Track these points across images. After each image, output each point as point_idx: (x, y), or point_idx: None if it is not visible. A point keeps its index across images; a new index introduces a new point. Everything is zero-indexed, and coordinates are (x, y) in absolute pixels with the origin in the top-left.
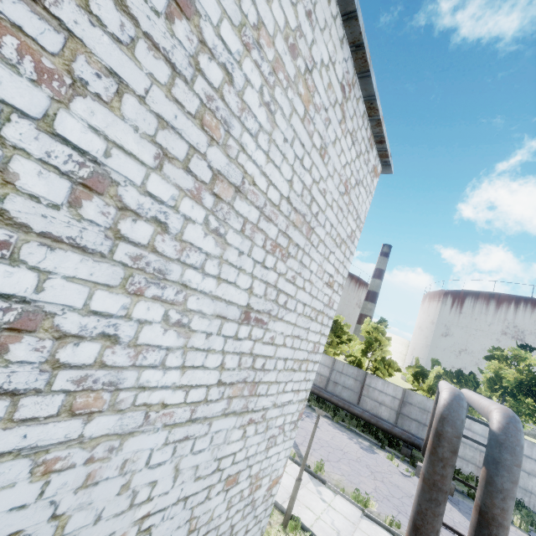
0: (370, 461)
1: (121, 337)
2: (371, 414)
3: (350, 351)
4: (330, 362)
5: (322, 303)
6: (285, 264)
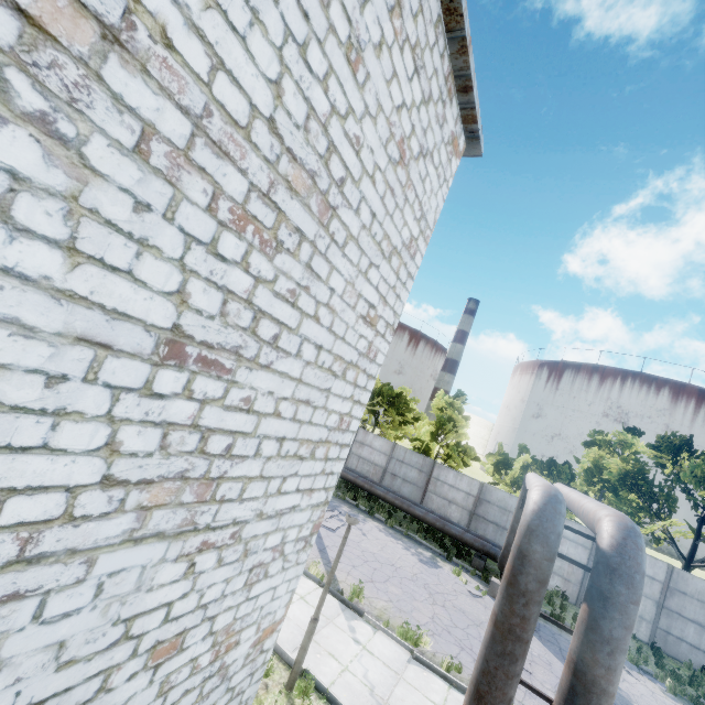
0: (430, 578)
1: None
2: (437, 515)
3: (416, 434)
4: (388, 447)
5: (356, 350)
6: (270, 261)
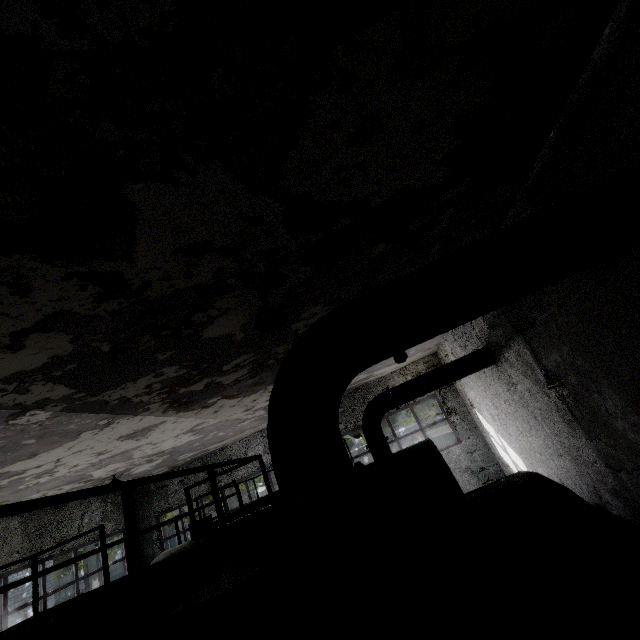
0: None
1: None
2: None
3: None
4: None
5: None
6: None
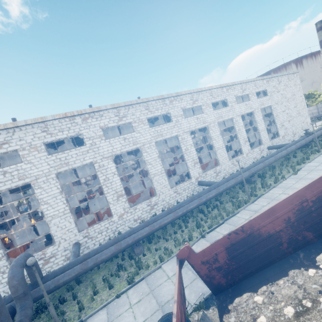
0: None
1: (289, 113)
2: None
3: None
4: (315, 107)
5: (301, 99)
6: (294, 100)
